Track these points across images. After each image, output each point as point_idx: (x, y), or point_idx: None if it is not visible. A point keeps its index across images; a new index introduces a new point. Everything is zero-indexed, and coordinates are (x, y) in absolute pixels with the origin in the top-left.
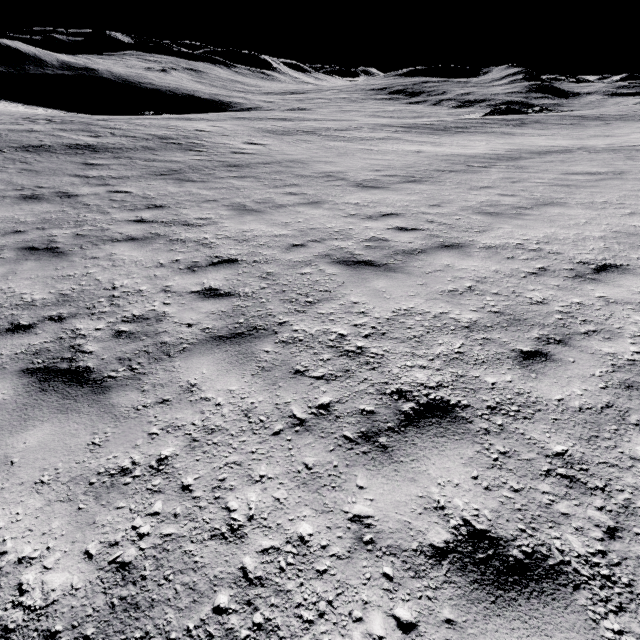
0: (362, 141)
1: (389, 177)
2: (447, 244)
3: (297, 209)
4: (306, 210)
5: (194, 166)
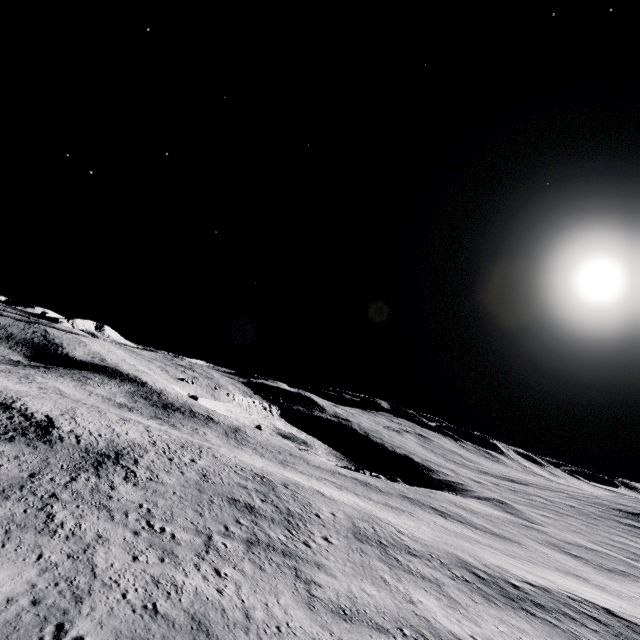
0: (402, 571)
1: (331, 602)
2: (260, 634)
3: (257, 590)
4: (258, 593)
5: (270, 543)
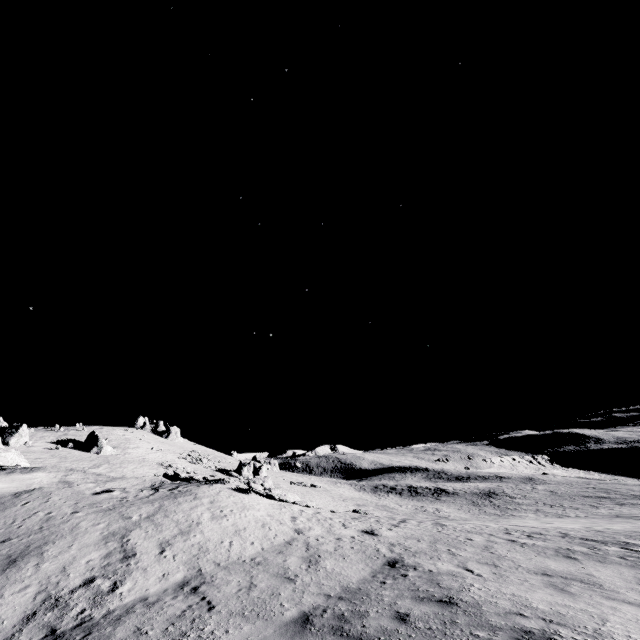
0: None
1: None
2: None
3: None
4: None
5: (633, 503)
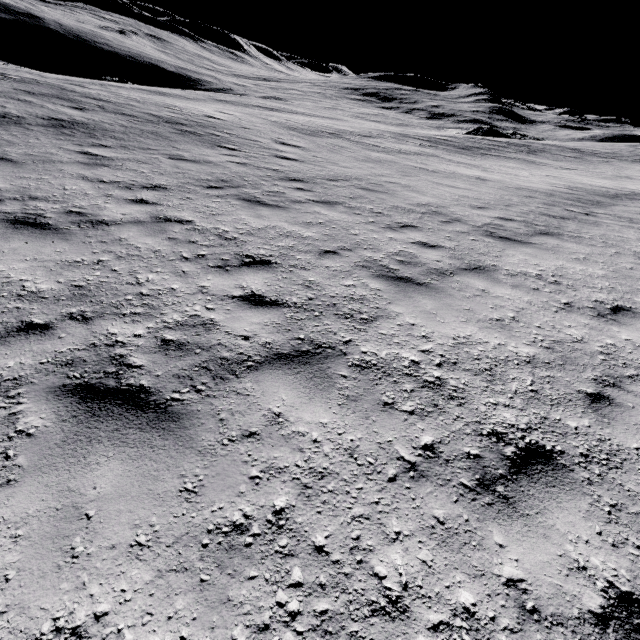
0: (402, 155)
1: (509, 222)
2: None
3: (472, 283)
4: (488, 287)
5: (244, 175)
